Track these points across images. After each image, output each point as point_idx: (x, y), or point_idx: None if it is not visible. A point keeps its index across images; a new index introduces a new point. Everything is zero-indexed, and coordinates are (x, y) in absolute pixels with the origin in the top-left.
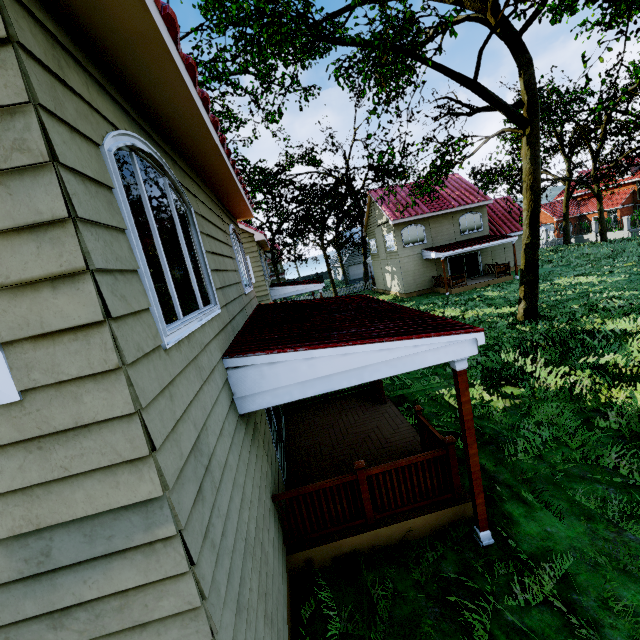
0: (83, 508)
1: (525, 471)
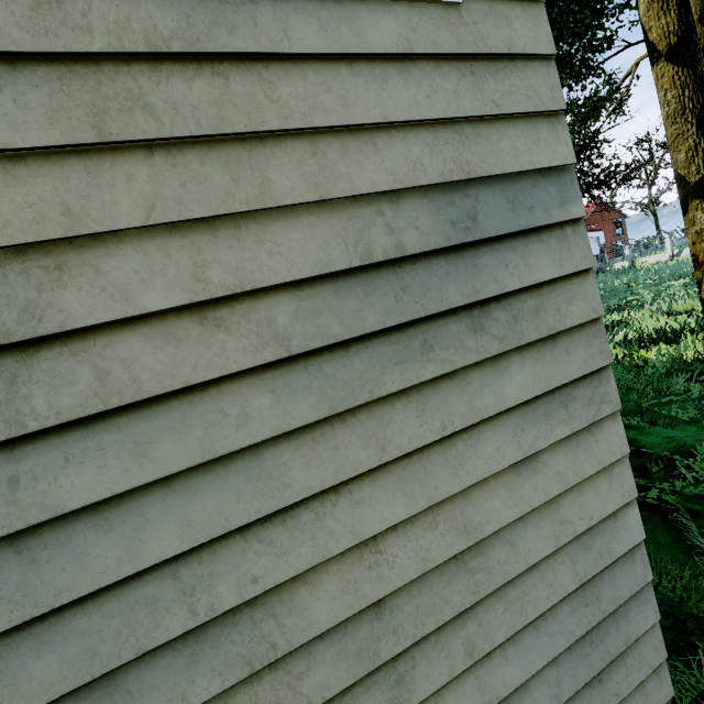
0: (509, 162)
1: None
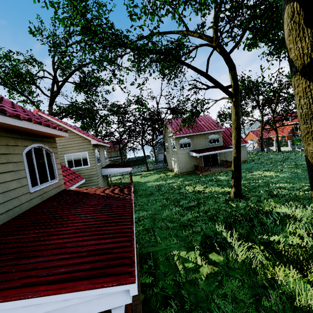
0: None
1: None
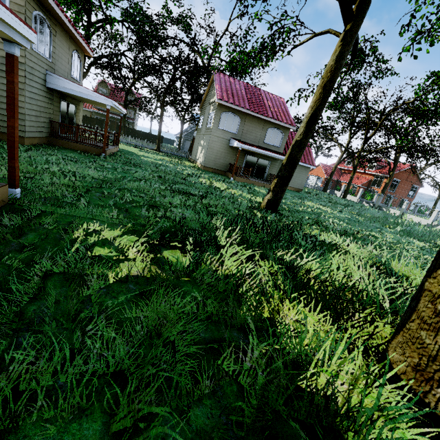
0: None
1: None
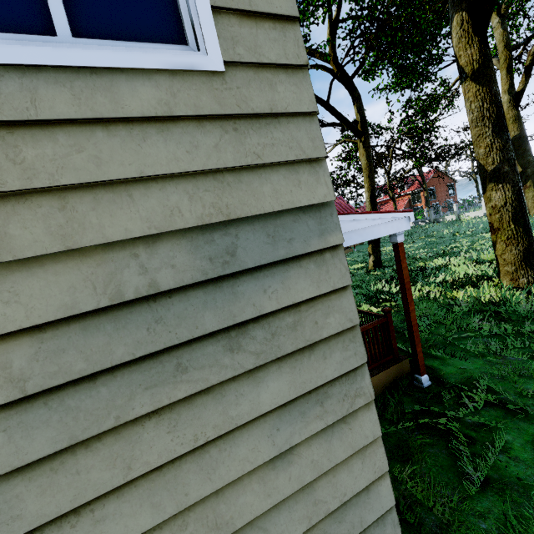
0: (270, 203)
1: (427, 340)
